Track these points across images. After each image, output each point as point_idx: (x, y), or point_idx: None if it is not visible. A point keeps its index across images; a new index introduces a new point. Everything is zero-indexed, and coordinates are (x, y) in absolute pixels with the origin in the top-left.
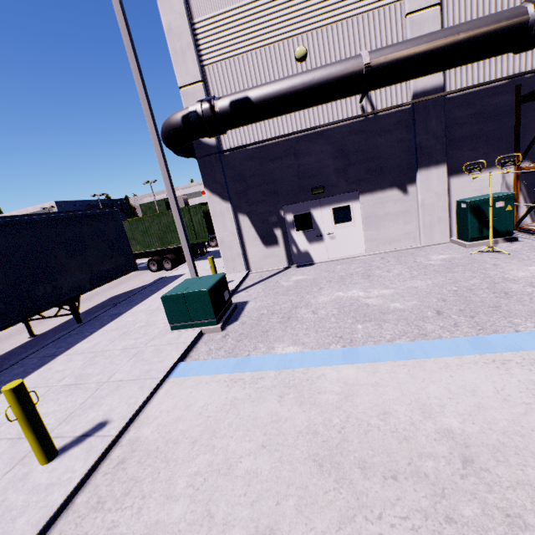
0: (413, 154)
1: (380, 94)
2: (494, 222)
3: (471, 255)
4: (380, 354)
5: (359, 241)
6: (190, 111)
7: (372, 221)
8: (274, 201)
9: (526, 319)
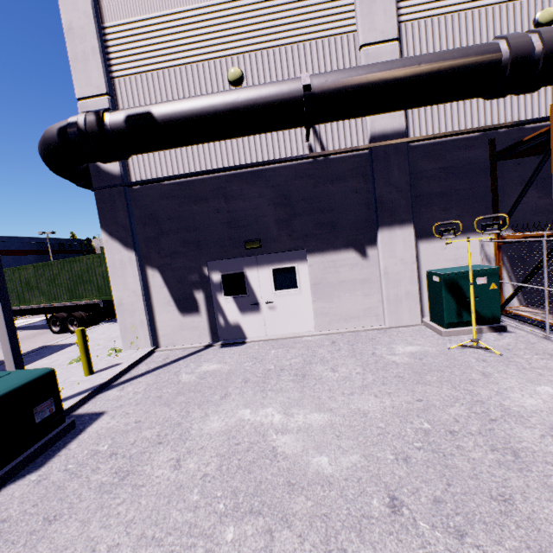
0: (373, 208)
1: (332, 134)
2: (476, 304)
3: (449, 350)
4: None
5: (306, 314)
6: (69, 122)
7: (323, 290)
8: (196, 254)
9: None
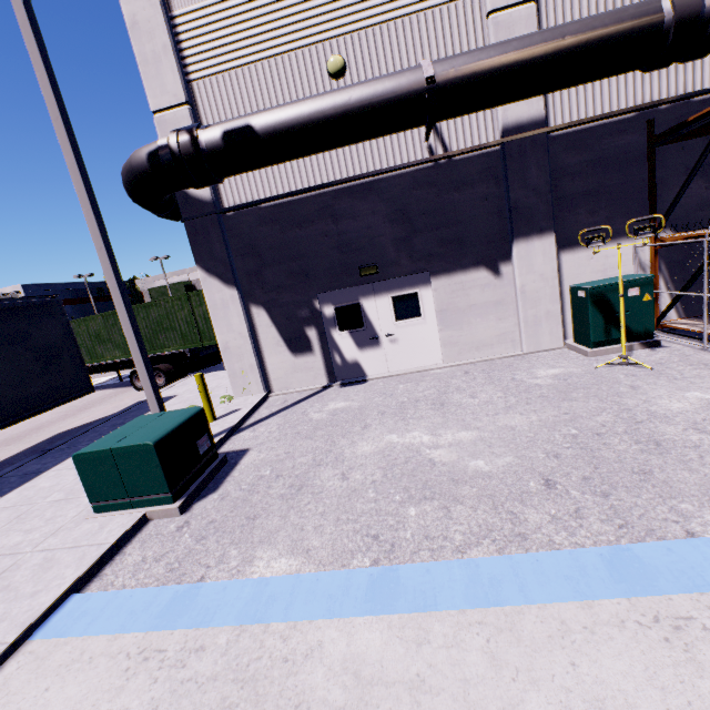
0: (506, 217)
1: (456, 129)
2: (626, 319)
3: (595, 369)
4: (438, 587)
5: (432, 345)
6: (160, 145)
7: (451, 317)
8: (304, 287)
9: (701, 504)
